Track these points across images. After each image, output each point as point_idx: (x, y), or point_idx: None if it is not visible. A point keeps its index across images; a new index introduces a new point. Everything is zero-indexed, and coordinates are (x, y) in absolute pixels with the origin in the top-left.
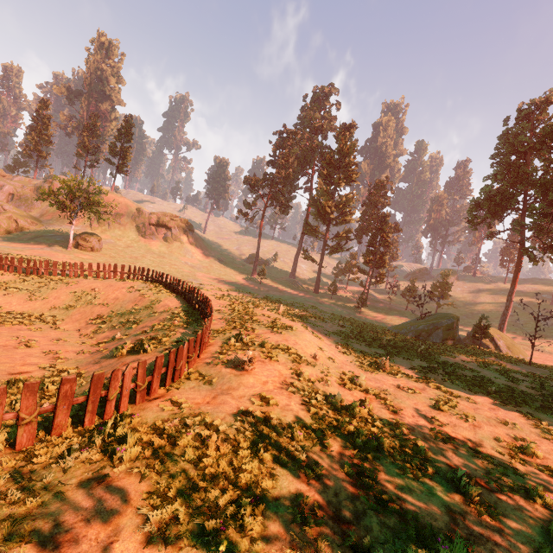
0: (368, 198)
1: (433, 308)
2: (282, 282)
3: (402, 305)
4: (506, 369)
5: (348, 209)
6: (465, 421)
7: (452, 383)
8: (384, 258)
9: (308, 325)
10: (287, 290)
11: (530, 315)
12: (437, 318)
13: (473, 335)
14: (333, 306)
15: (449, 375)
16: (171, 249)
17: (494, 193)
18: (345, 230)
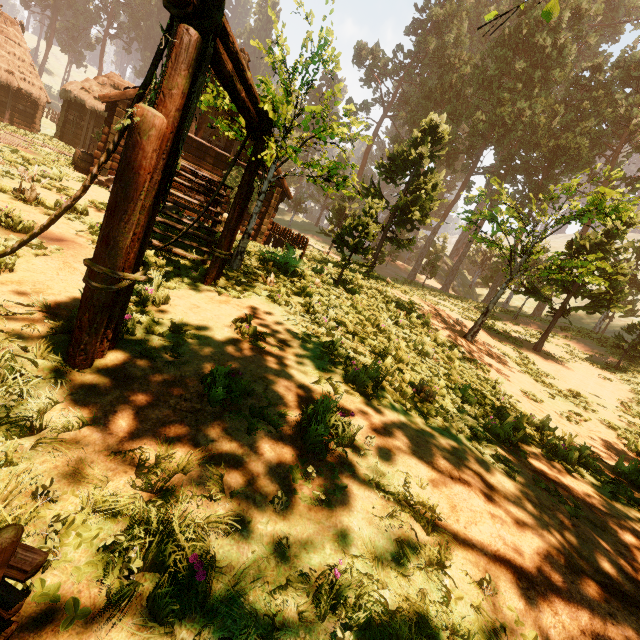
0: None
1: None
2: None
3: None
4: None
5: None
6: None
7: None
8: None
9: None
10: None
11: None
12: None
13: None
14: None
15: None
16: None
17: None
18: None
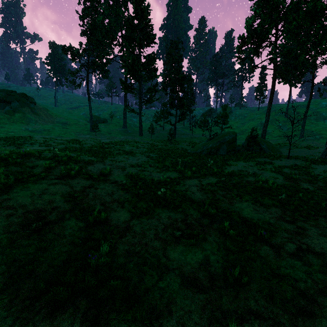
0: (167, 57)
1: (219, 133)
2: (115, 132)
3: (200, 134)
4: (277, 166)
5: (151, 66)
6: (283, 304)
7: (241, 199)
8: (182, 101)
9: (107, 163)
10: (118, 137)
11: (274, 126)
12: (222, 136)
13: (247, 144)
14: (151, 142)
15: (237, 187)
16: (13, 120)
17: (255, 27)
18: (153, 84)
